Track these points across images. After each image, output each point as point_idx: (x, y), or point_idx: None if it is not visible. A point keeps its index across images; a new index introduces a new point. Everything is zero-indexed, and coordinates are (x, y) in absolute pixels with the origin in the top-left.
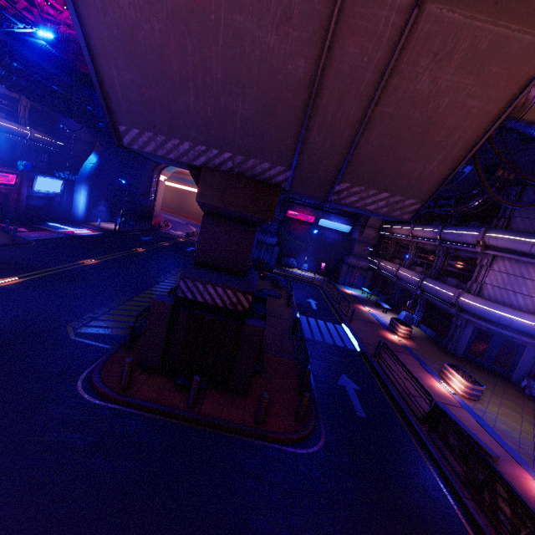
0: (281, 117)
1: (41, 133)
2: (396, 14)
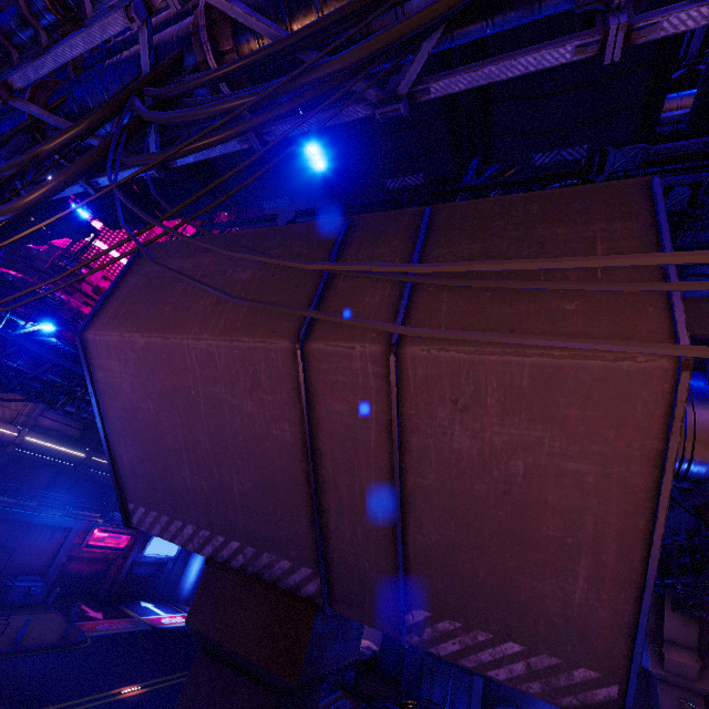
0: (284, 492)
1: None
2: (373, 363)
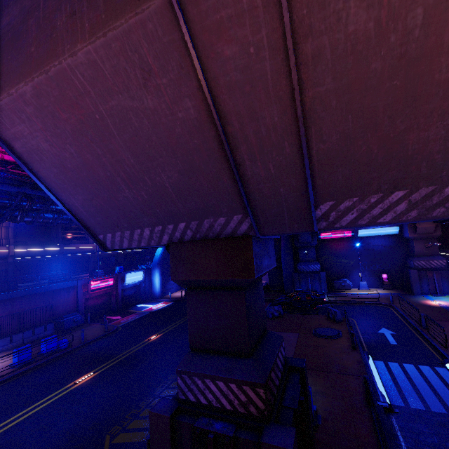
0: (204, 167)
1: None
2: None
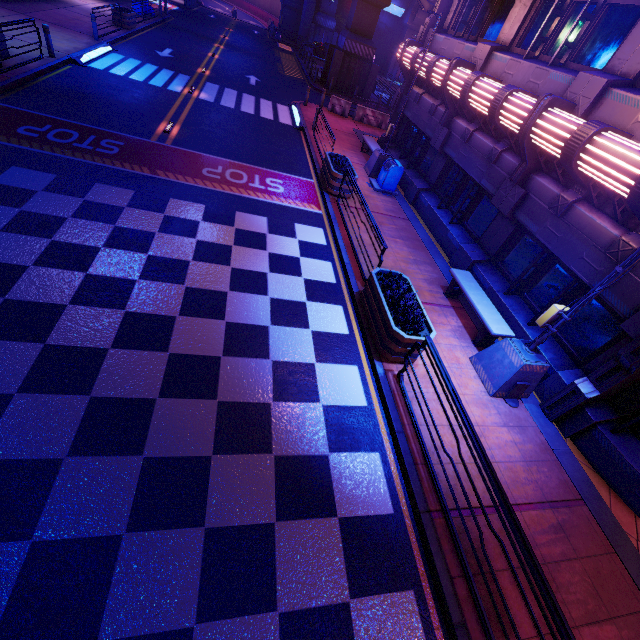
0: None
1: None
2: None
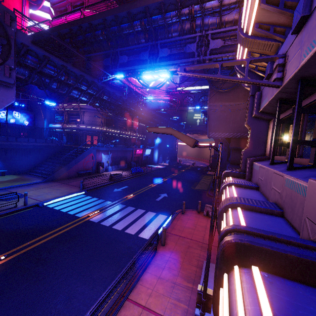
0: None
1: (140, 134)
2: None
